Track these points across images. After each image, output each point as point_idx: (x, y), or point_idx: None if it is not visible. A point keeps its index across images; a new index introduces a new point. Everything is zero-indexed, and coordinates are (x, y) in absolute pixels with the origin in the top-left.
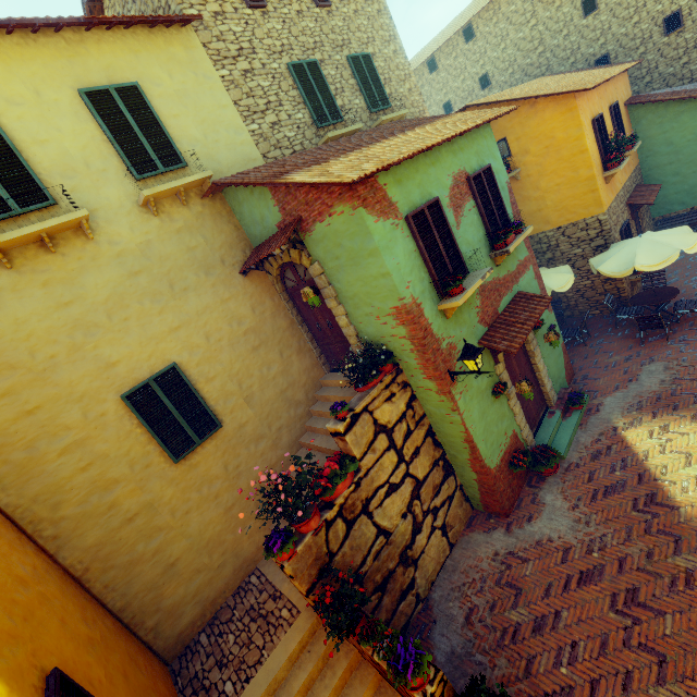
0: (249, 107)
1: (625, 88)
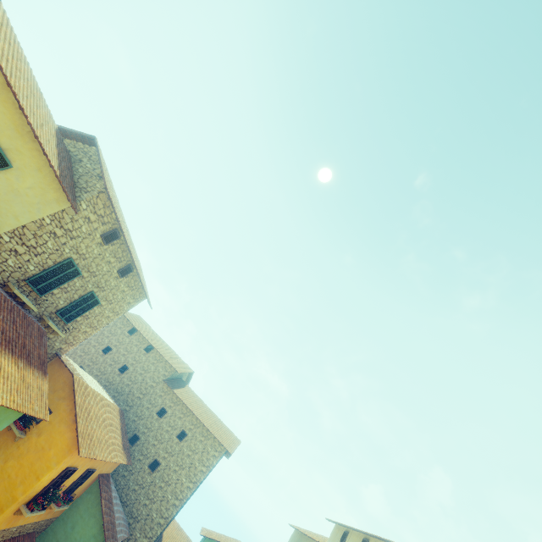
0: (25, 235)
1: (112, 467)
